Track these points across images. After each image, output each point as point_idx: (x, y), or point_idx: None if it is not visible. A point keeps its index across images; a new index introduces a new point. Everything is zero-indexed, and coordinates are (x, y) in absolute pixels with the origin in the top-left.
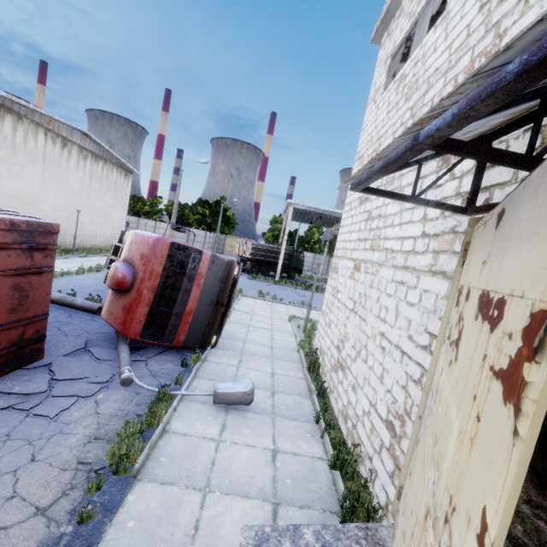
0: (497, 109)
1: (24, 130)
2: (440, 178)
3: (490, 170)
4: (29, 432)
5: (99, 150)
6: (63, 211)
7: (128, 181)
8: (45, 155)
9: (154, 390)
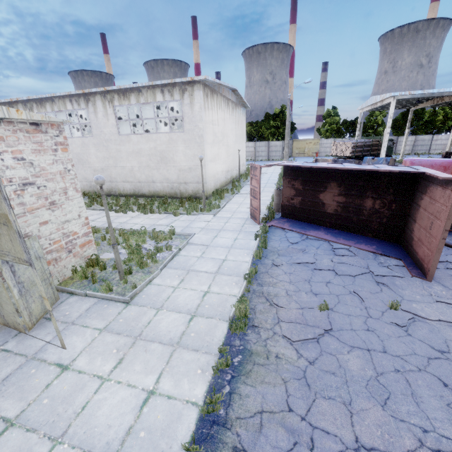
0: None
1: (218, 102)
2: None
3: None
4: None
5: (236, 100)
6: (230, 153)
7: (244, 117)
8: (224, 116)
9: None
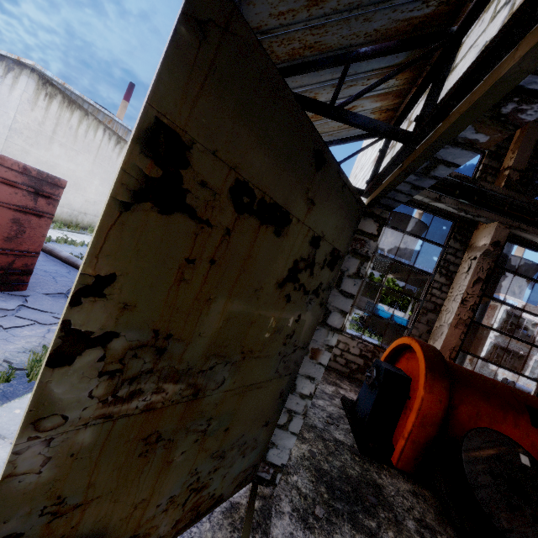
0: (306, 66)
1: (87, 124)
2: (343, 161)
3: (385, 158)
4: None
5: None
6: (104, 197)
7: None
8: (100, 148)
9: None
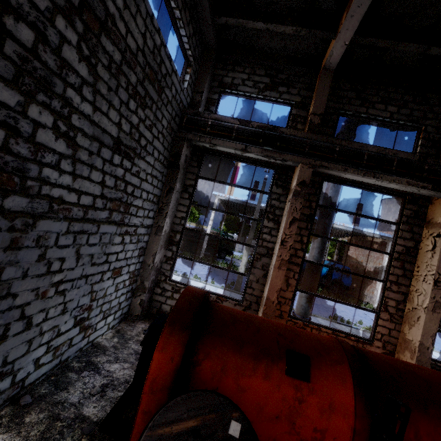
0: None
1: None
2: None
3: None
4: None
5: None
6: None
7: None
8: None
9: None
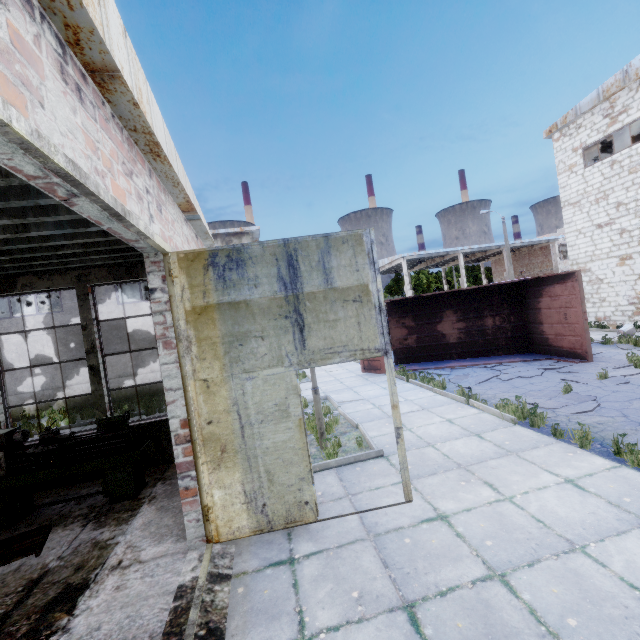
0: None
1: None
2: None
3: None
4: (610, 354)
5: None
6: None
7: None
8: None
9: (601, 341)
